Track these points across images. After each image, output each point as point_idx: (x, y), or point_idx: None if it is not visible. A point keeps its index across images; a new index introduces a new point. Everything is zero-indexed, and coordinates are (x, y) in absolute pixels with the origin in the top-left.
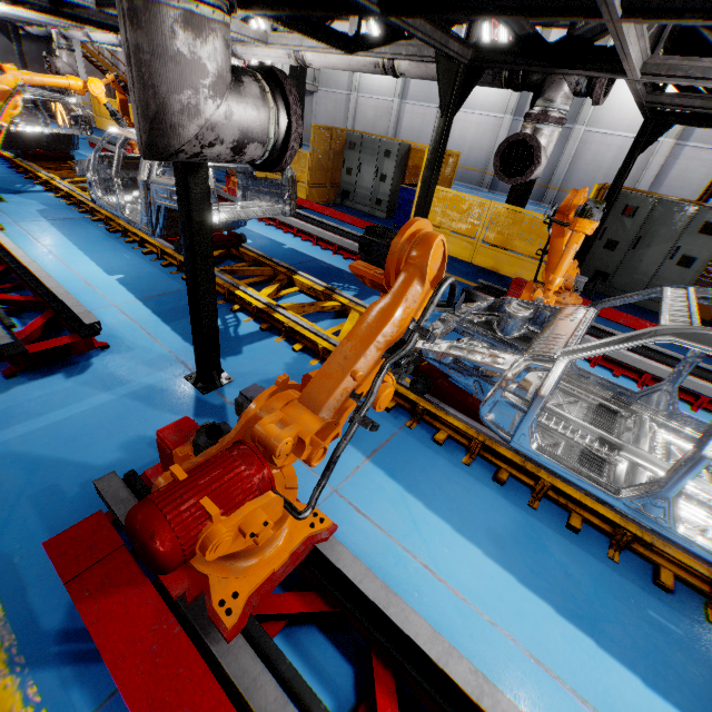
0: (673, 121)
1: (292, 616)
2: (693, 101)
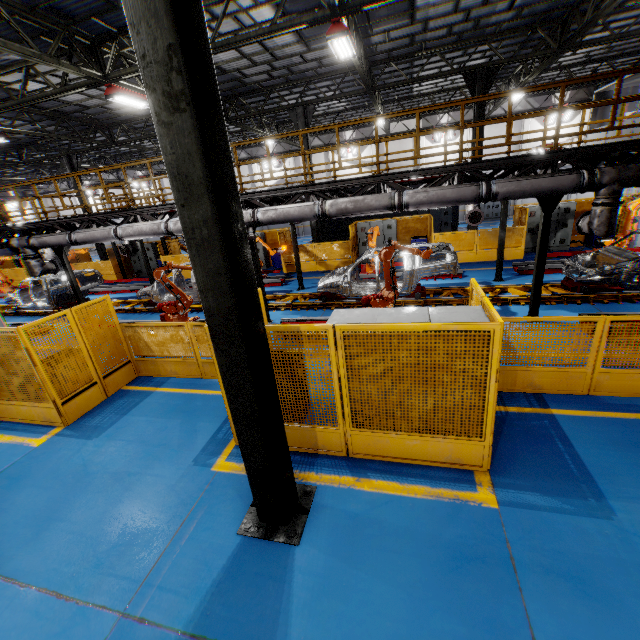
0: None
1: None
2: None
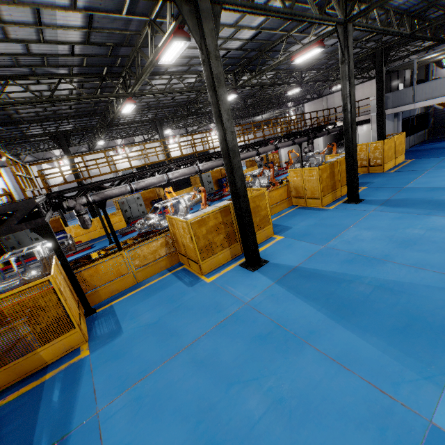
0: None
1: None
2: None
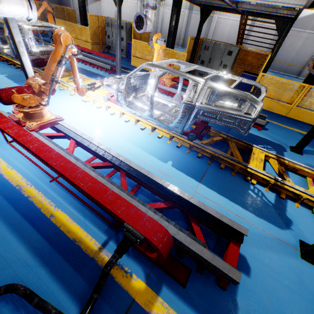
0: (212, 9)
1: (53, 137)
2: (203, 1)
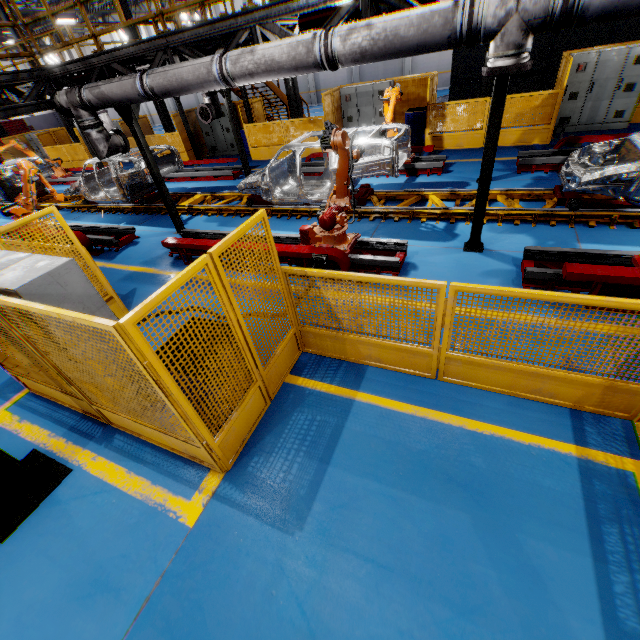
0: None
1: None
2: None
